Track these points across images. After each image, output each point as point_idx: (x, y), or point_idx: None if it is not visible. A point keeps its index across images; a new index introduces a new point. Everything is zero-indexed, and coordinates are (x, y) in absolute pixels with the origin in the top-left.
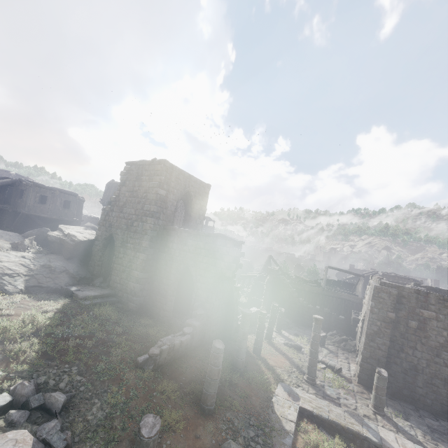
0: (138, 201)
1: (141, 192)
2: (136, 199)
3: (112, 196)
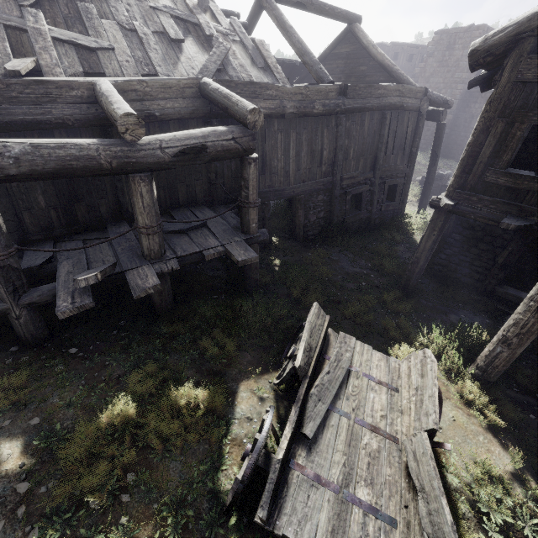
0: (447, 71)
1: (452, 61)
2: (445, 69)
3: (416, 68)
